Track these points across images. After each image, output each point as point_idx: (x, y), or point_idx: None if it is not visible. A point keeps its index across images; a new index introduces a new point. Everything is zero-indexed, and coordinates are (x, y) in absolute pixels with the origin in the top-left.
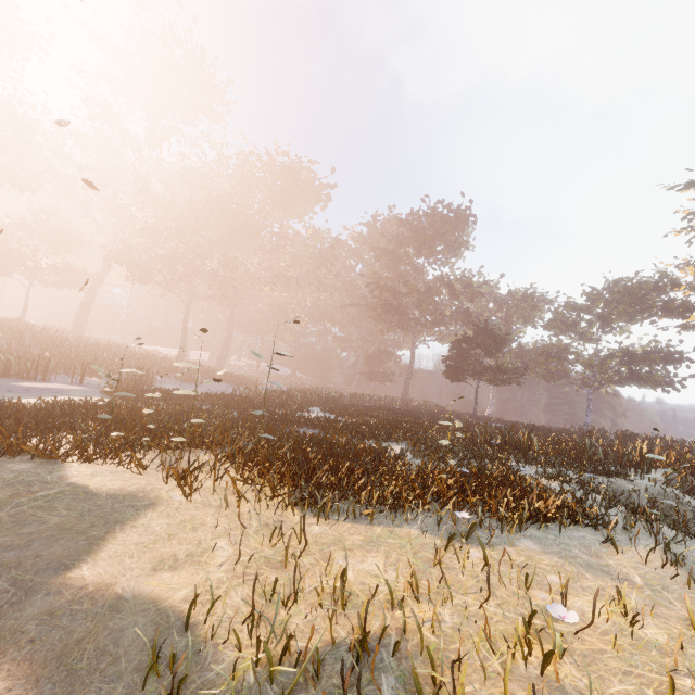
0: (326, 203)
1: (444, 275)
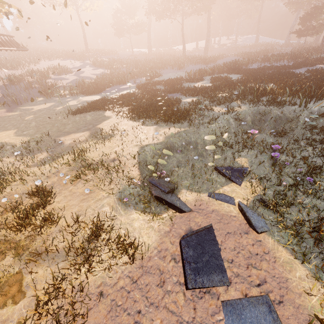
0: None
1: None
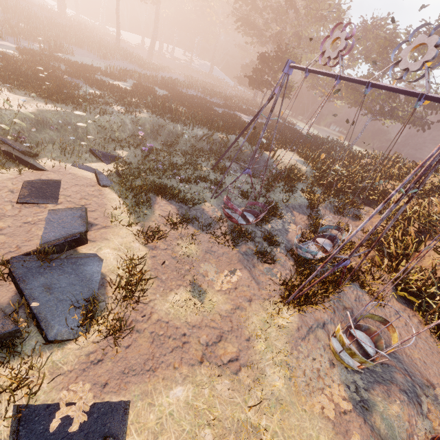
0: None
1: None
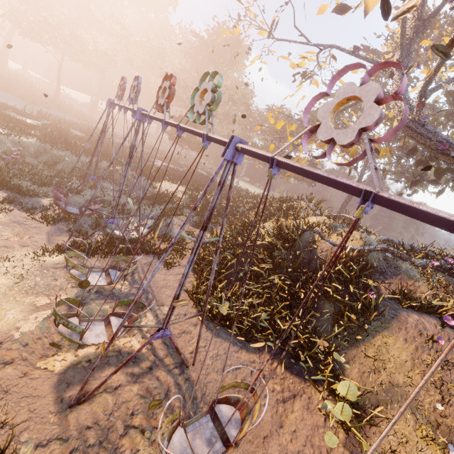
0: (175, 6)
1: (234, 84)
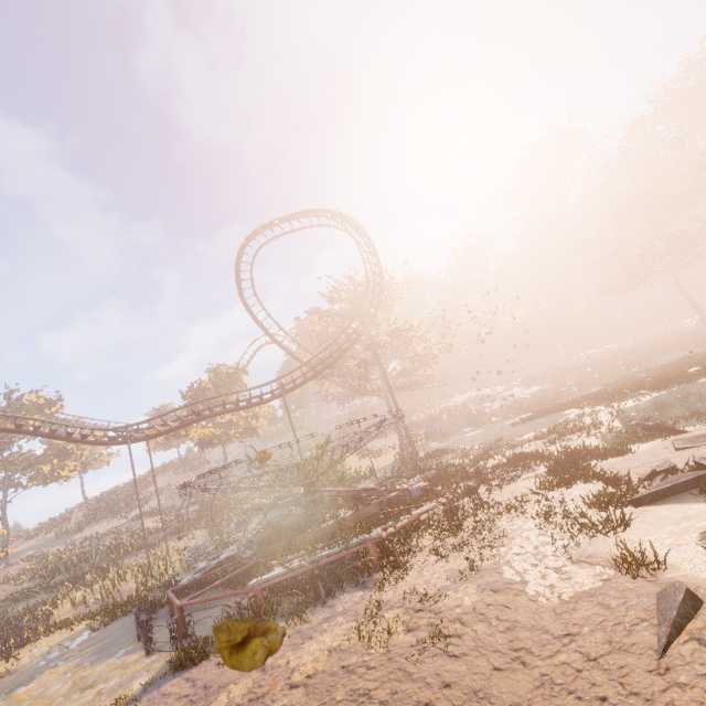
0: None
1: None
